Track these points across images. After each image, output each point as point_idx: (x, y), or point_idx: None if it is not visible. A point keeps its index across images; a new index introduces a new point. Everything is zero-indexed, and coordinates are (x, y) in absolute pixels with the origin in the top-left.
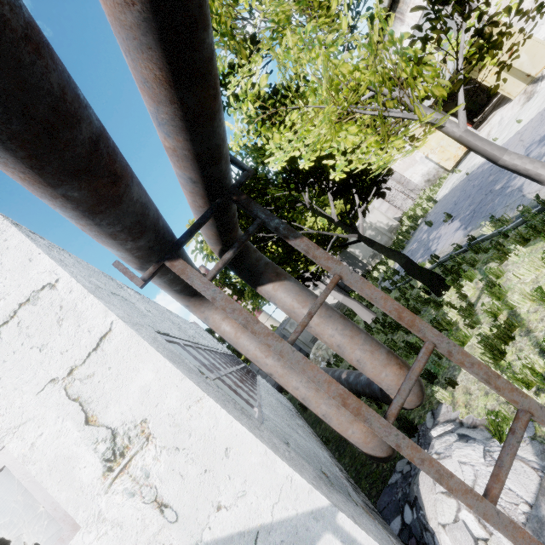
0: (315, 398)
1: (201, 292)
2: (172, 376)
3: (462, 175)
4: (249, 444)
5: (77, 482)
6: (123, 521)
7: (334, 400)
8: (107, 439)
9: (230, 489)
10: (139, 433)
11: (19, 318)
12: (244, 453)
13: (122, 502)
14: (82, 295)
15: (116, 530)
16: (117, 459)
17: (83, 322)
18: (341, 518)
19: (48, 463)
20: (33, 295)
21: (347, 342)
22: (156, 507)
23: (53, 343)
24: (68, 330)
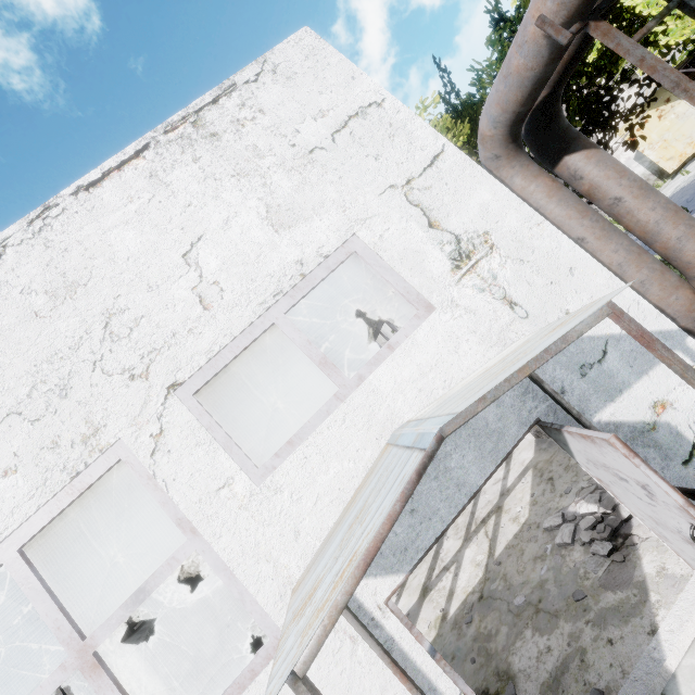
0: (636, 262)
1: (629, 50)
2: (510, 200)
3: (694, 175)
4: (593, 268)
5: (428, 272)
6: (475, 310)
7: (657, 266)
8: (452, 243)
9: (577, 301)
10: (482, 242)
11: (350, 128)
12: (589, 274)
13: (472, 295)
14: (410, 117)
15: (469, 316)
16: (464, 260)
17: (414, 141)
18: (691, 342)
19: (397, 253)
20: (361, 111)
21: (669, 217)
22: (505, 304)
23: (387, 155)
24: (400, 146)
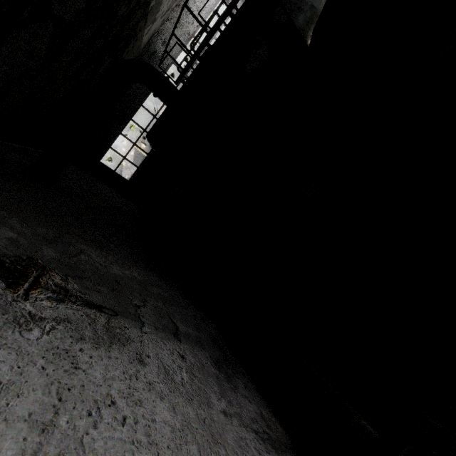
0: None
1: None
2: None
3: None
4: None
5: None
6: None
7: None
8: None
9: None
10: None
11: None
12: None
13: None
14: None
15: None
16: None
17: None
18: None
19: None
20: None
21: None
22: None
23: None
24: None
